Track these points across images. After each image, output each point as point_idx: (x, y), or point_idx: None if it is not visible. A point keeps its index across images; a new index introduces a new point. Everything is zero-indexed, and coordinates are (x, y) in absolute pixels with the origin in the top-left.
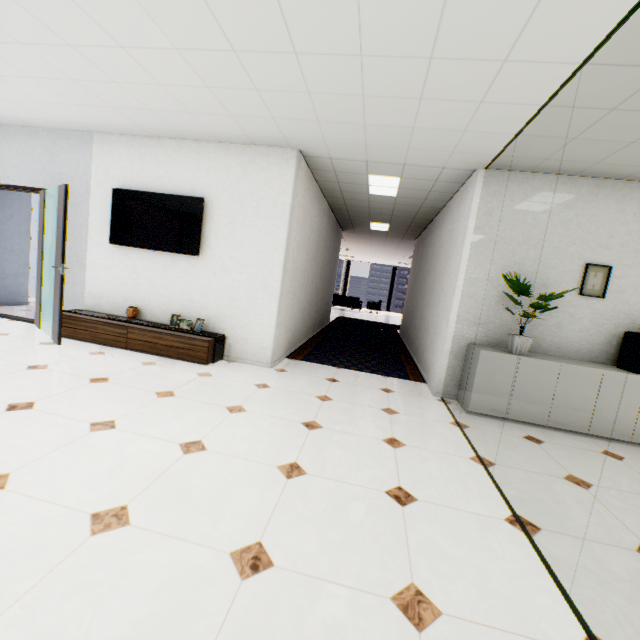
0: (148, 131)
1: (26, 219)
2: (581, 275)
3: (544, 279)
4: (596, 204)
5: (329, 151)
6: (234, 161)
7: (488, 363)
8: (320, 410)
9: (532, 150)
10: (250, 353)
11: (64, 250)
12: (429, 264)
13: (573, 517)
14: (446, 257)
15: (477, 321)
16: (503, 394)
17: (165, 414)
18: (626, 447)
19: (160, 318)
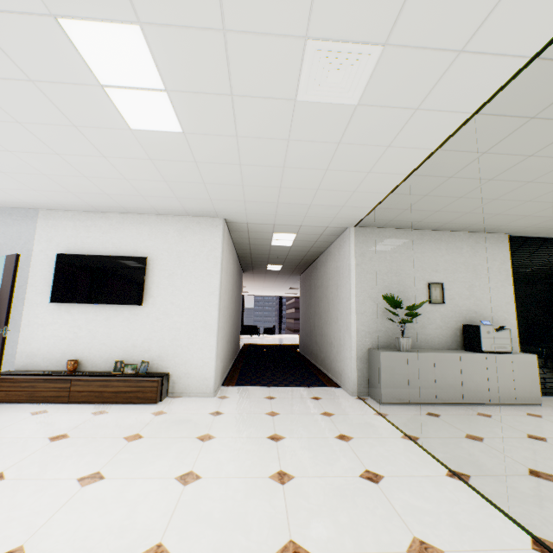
0: (96, 208)
1: None
2: (427, 290)
3: (406, 295)
4: (424, 245)
5: (247, 219)
6: (172, 228)
7: (387, 361)
8: (275, 424)
9: (383, 216)
10: (194, 386)
11: (9, 313)
12: (320, 292)
13: (484, 462)
14: (336, 286)
15: (370, 331)
16: (403, 383)
17: (145, 455)
18: (489, 407)
19: (101, 366)
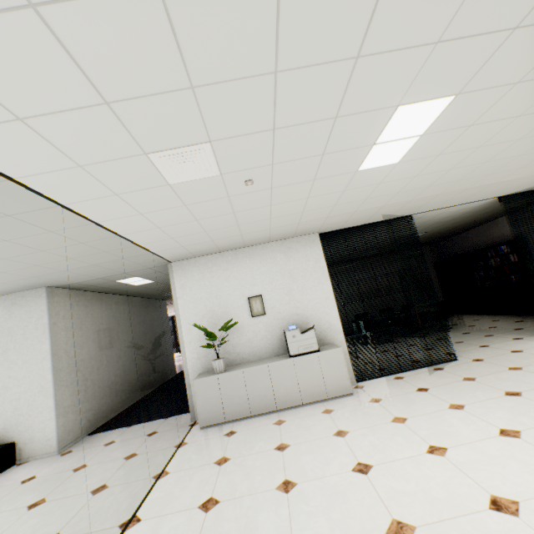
0: None
1: None
2: (249, 305)
3: (229, 315)
4: (239, 263)
5: (68, 281)
6: (1, 307)
7: (200, 387)
8: (62, 483)
9: (176, 253)
10: (39, 448)
11: None
12: None
13: (181, 497)
14: None
15: (200, 356)
16: (217, 405)
17: None
18: (299, 409)
19: None
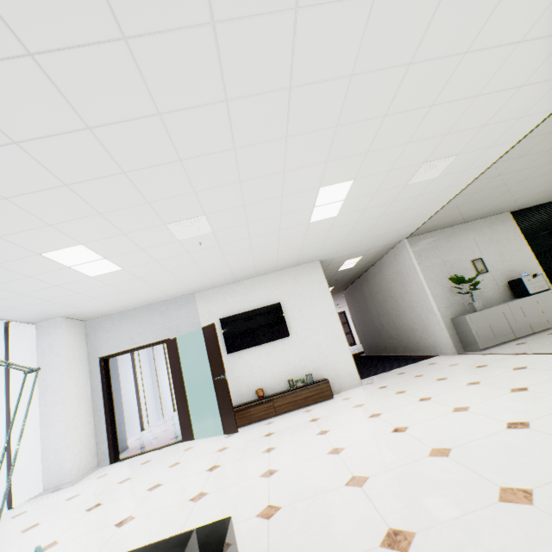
0: (236, 279)
1: (117, 376)
2: (473, 266)
3: (460, 274)
4: (457, 236)
5: (335, 255)
6: (287, 277)
7: (472, 320)
8: (429, 377)
9: (428, 225)
10: (345, 382)
11: (223, 363)
12: (380, 296)
13: None
14: (402, 285)
15: (447, 306)
16: (488, 332)
17: (382, 405)
18: (551, 330)
19: (277, 388)
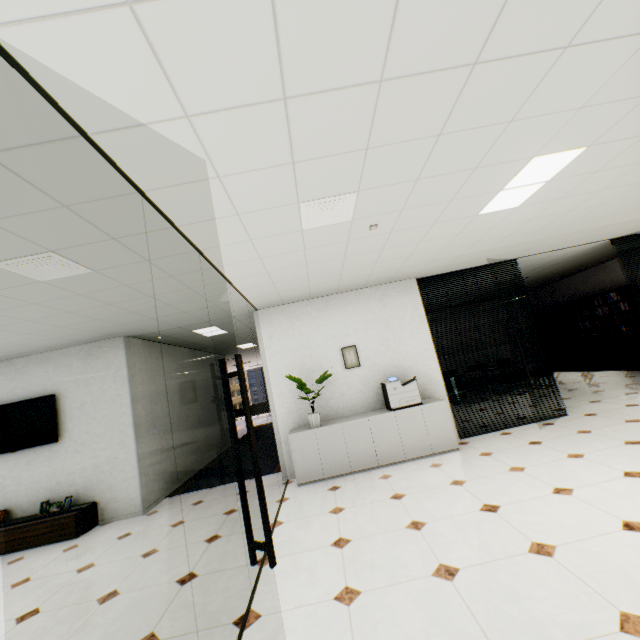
0: None
1: None
2: (342, 356)
3: (321, 366)
4: (331, 311)
5: (147, 331)
6: (76, 358)
7: (297, 442)
8: (166, 536)
9: (267, 299)
10: (122, 508)
11: None
12: None
13: (307, 539)
14: None
15: (291, 411)
16: (315, 461)
17: (13, 600)
18: (403, 465)
19: (31, 510)
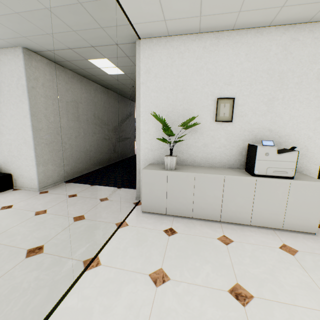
0: None
1: None
2: (215, 107)
3: (191, 113)
4: (218, 52)
5: (39, 44)
6: None
7: (148, 178)
8: (19, 224)
9: (146, 13)
10: (26, 183)
11: None
12: None
13: None
14: None
15: (153, 148)
16: (161, 198)
17: None
18: (245, 229)
19: None
